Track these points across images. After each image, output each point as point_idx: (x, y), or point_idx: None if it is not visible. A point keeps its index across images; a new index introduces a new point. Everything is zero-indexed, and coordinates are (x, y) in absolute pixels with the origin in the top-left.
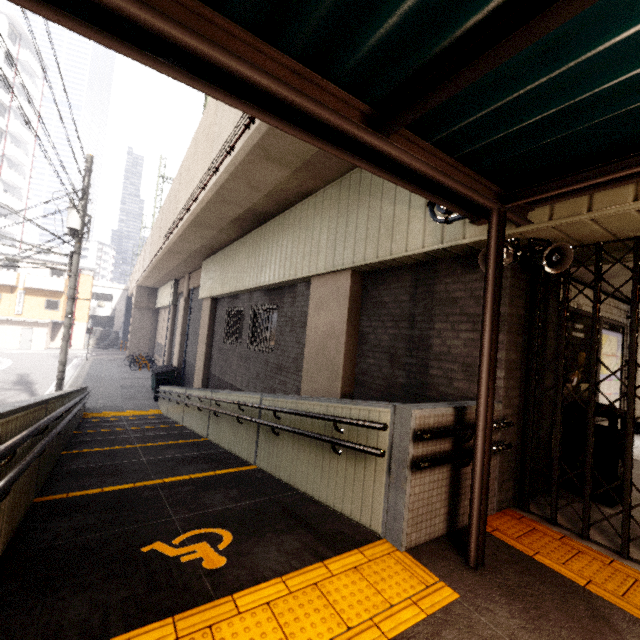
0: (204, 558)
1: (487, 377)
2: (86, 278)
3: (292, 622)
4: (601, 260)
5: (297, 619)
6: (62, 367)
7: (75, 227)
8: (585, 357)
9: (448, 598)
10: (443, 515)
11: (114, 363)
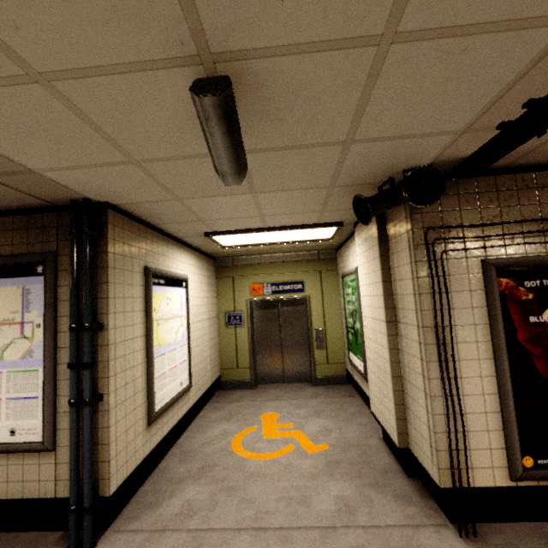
0: None
1: None
2: None
3: None
4: None
5: None
6: None
7: None
8: None
9: None
10: None
11: None
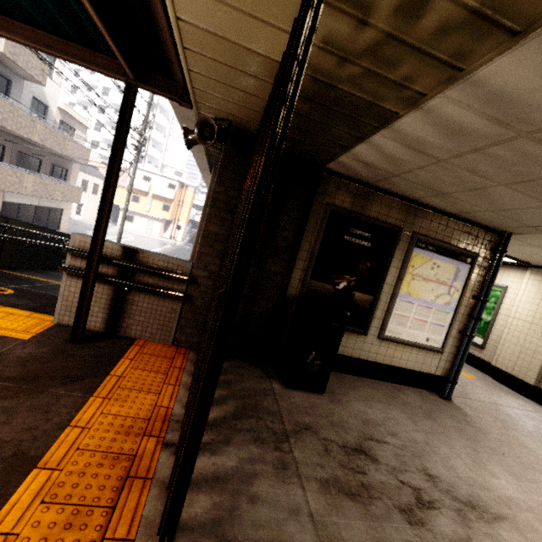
0: None
1: (98, 213)
2: (189, 192)
3: None
4: None
5: None
6: (119, 235)
7: (135, 143)
8: (370, 268)
9: (19, 337)
10: (102, 319)
11: (189, 252)
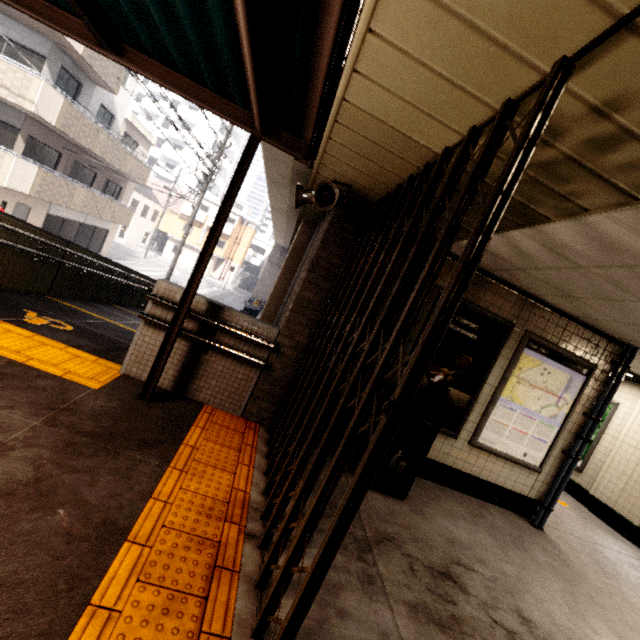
0: (33, 320)
1: (195, 265)
2: (249, 230)
3: (3, 337)
4: (383, 211)
5: (7, 339)
6: (170, 271)
7: (205, 172)
8: (472, 363)
9: (89, 385)
10: (171, 376)
11: (239, 299)
